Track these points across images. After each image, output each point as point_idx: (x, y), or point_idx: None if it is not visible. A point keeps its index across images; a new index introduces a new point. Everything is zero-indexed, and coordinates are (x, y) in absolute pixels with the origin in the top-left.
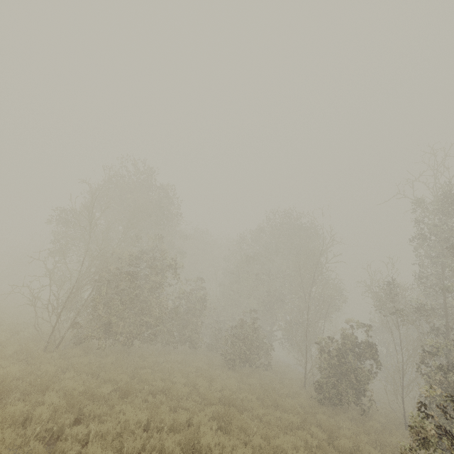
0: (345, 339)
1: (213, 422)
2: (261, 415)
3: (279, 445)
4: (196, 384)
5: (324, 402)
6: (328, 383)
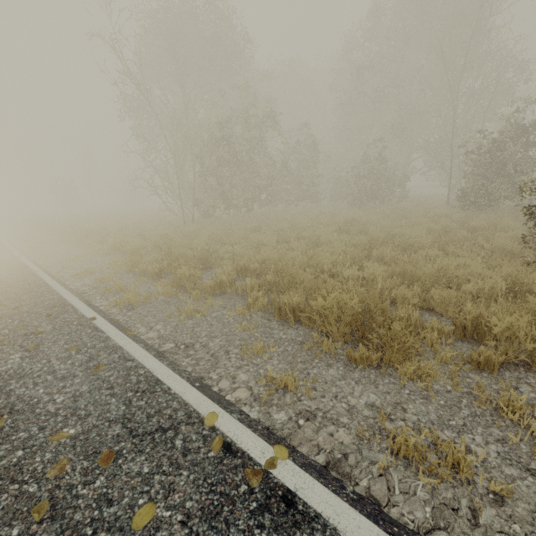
0: (506, 128)
1: (334, 233)
2: (385, 225)
3: (398, 234)
4: (319, 221)
5: (468, 208)
6: (474, 188)
